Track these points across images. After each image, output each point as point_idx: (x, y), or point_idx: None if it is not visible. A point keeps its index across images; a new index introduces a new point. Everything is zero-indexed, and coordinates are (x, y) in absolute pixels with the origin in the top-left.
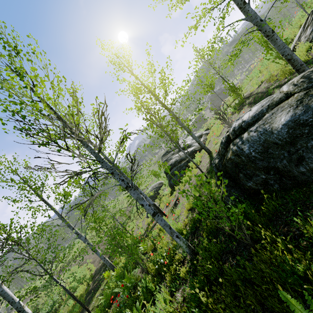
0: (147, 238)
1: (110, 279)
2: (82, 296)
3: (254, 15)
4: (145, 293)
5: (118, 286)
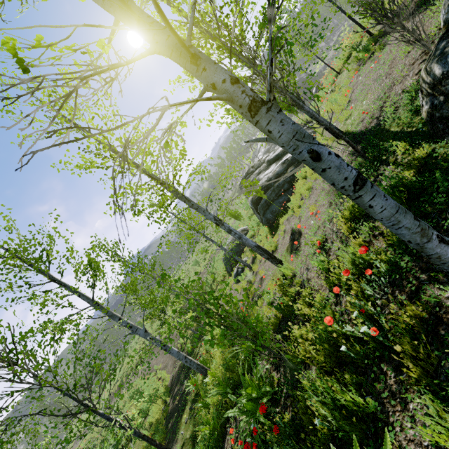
0: (256, 309)
1: (202, 391)
2: (160, 423)
3: None
4: (342, 421)
5: (237, 406)
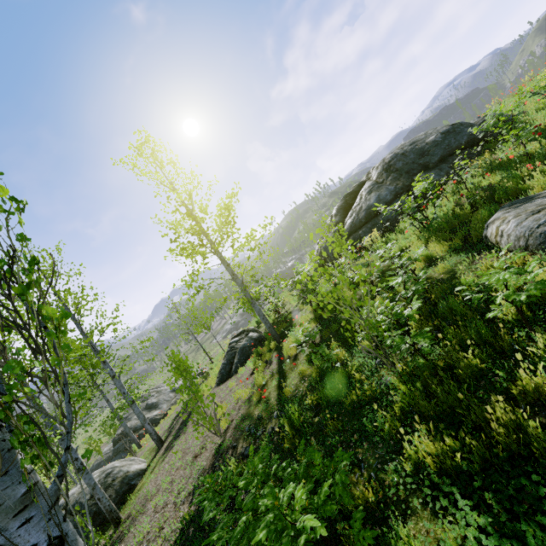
0: None
1: None
2: None
3: (119, 388)
4: None
5: None
